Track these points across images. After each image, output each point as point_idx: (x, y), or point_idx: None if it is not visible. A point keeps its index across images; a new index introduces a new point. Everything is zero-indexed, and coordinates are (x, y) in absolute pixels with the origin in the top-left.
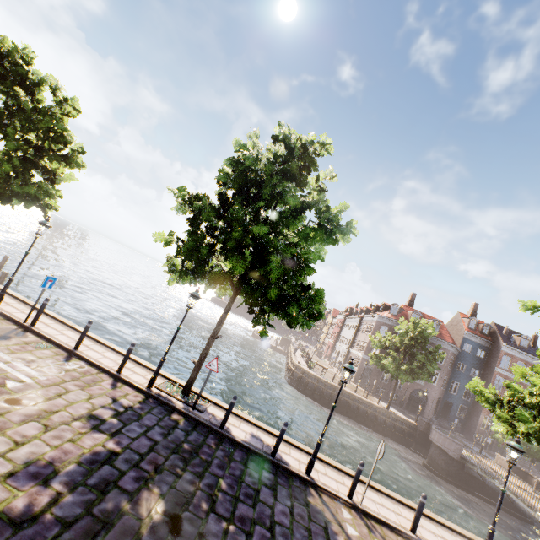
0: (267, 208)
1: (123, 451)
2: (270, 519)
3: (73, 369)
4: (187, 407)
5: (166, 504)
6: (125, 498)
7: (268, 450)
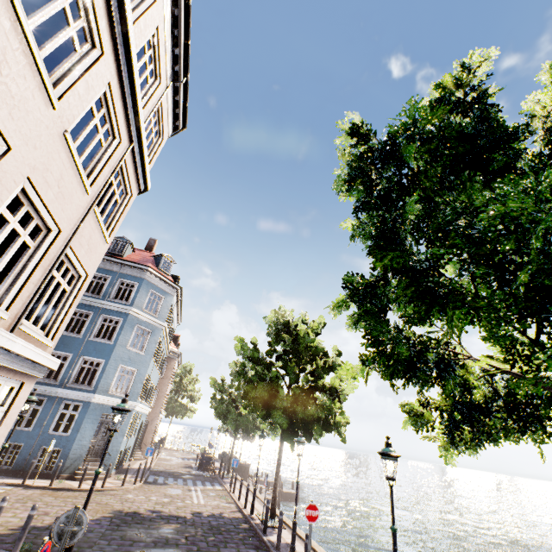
0: (258, 363)
1: (189, 518)
2: (208, 550)
3: (223, 504)
4: (259, 523)
5: (174, 528)
6: (165, 522)
7: (281, 548)
